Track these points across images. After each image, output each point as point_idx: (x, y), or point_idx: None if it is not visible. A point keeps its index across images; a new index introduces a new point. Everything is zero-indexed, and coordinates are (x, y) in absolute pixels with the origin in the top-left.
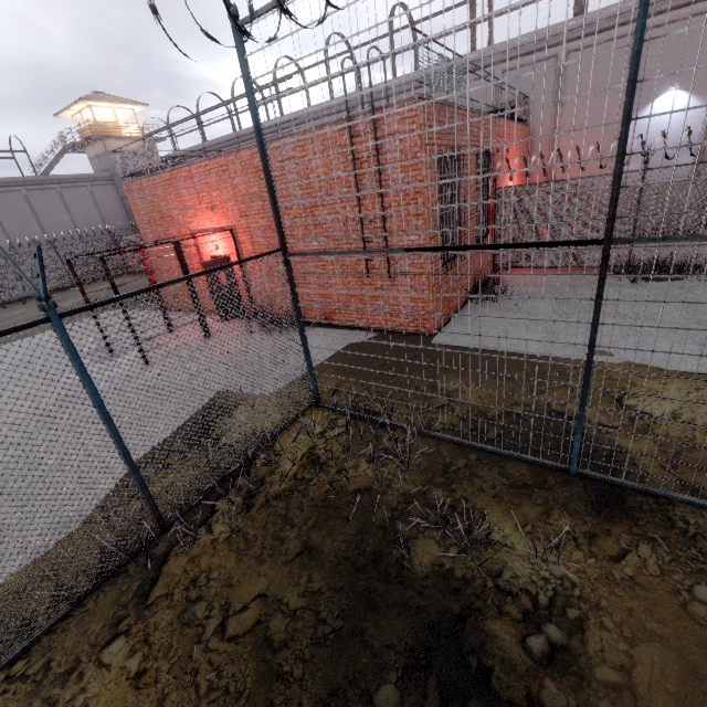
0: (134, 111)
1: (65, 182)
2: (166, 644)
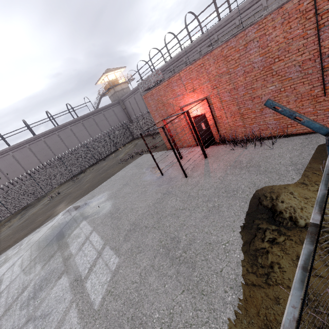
0: (121, 71)
1: (104, 109)
2: None
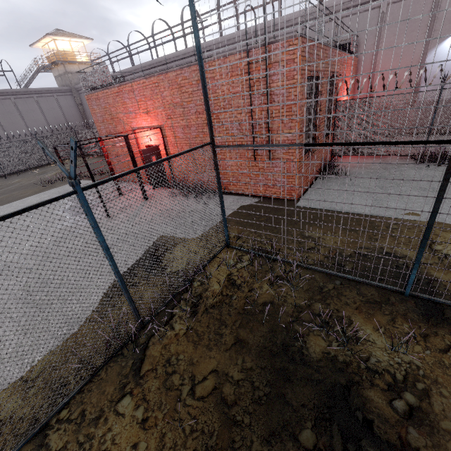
0: (83, 43)
1: (40, 93)
2: (158, 401)
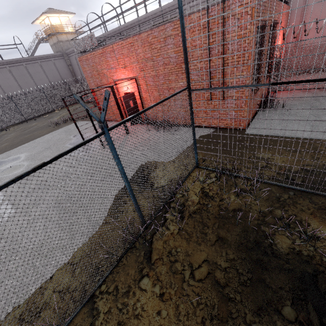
0: (68, 17)
1: (42, 59)
2: (168, 281)
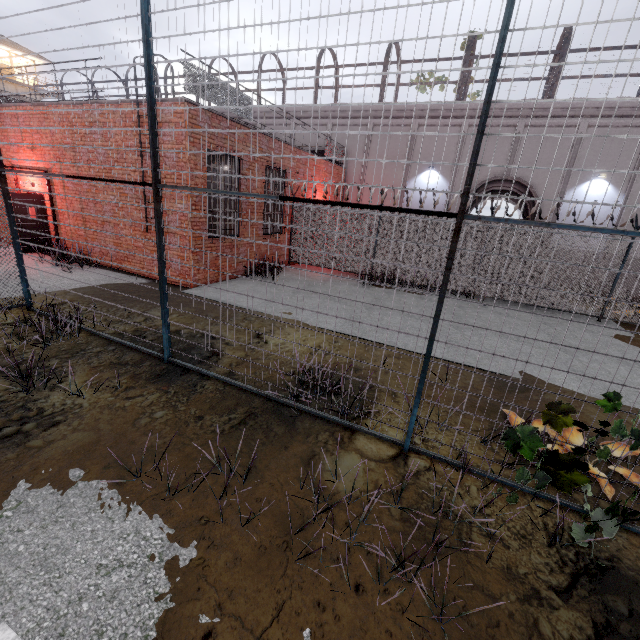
0: (34, 62)
1: None
2: None
